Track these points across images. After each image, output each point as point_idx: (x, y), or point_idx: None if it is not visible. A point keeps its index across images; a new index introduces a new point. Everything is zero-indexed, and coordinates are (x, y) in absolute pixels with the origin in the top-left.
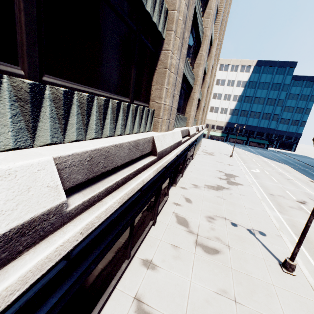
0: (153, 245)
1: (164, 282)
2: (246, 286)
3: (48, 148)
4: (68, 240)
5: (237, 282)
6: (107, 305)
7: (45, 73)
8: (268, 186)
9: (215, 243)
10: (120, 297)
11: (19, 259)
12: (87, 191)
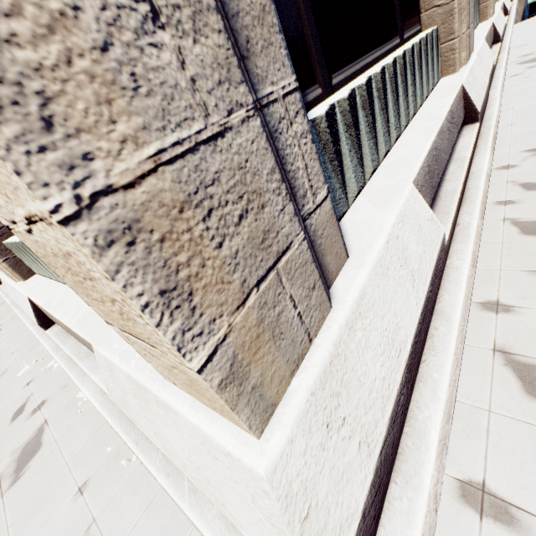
0: (489, 279)
1: None
2: None
3: (382, 178)
4: (468, 276)
5: None
6: None
7: (331, 74)
8: None
9: None
10: (468, 352)
11: (439, 301)
12: (437, 217)
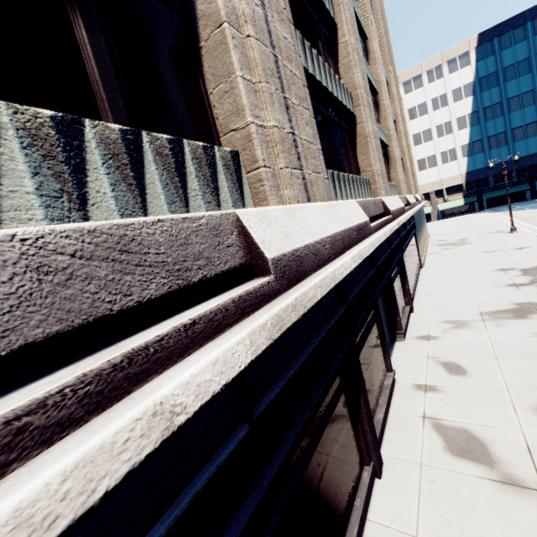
0: None
1: None
2: None
3: None
4: None
5: None
6: None
7: None
8: None
9: None
10: None
11: None
12: None
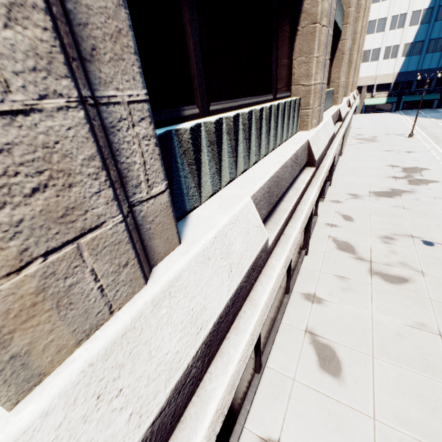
0: (312, 277)
1: (337, 316)
2: None
3: (234, 188)
4: (279, 273)
5: (440, 315)
6: (278, 337)
7: (210, 102)
8: None
9: (399, 270)
10: (289, 330)
11: (254, 290)
12: (270, 225)
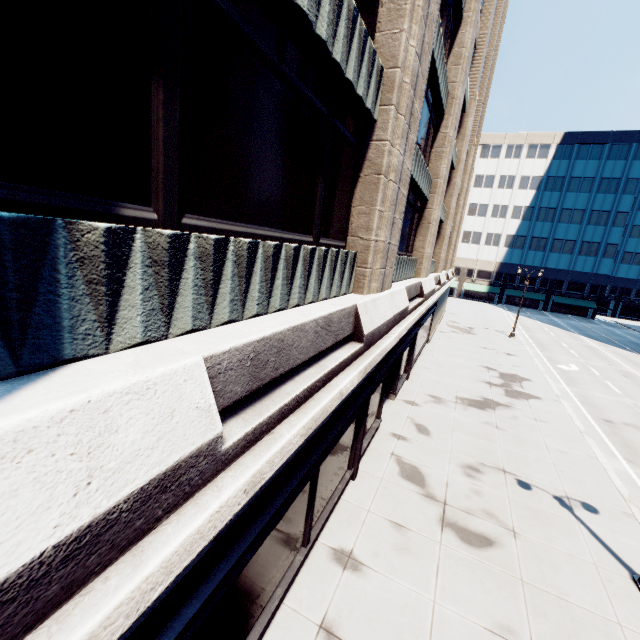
0: (354, 520)
1: (379, 600)
2: (556, 623)
3: (191, 340)
4: (227, 503)
5: (535, 612)
6: (268, 636)
7: (186, 212)
8: (600, 403)
9: (483, 524)
10: (292, 622)
11: (157, 531)
12: (249, 414)
